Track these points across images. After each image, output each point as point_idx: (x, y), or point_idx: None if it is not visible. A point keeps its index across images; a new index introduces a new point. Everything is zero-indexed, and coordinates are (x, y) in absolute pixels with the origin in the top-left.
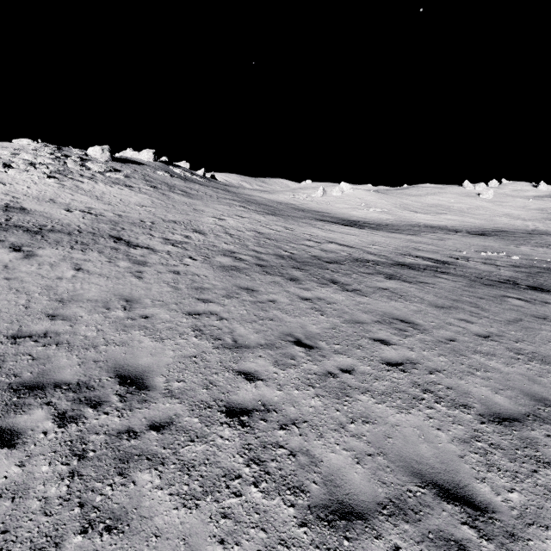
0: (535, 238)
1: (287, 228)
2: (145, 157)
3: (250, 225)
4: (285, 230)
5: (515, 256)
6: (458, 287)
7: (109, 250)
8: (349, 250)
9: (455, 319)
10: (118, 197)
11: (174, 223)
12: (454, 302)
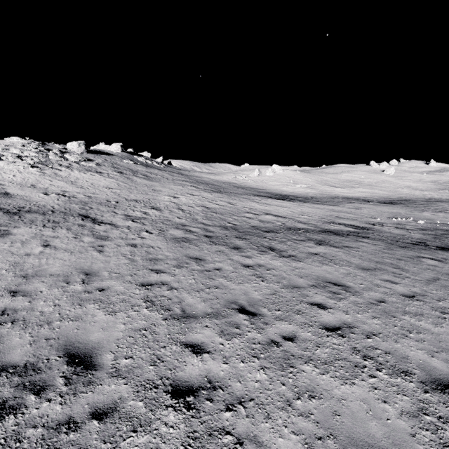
0: (433, 204)
1: (230, 203)
2: (114, 149)
3: (199, 202)
4: (228, 204)
5: (421, 221)
6: (378, 250)
7: (77, 227)
8: (282, 220)
9: (381, 280)
10: (89, 181)
11: (135, 202)
12: (377, 264)
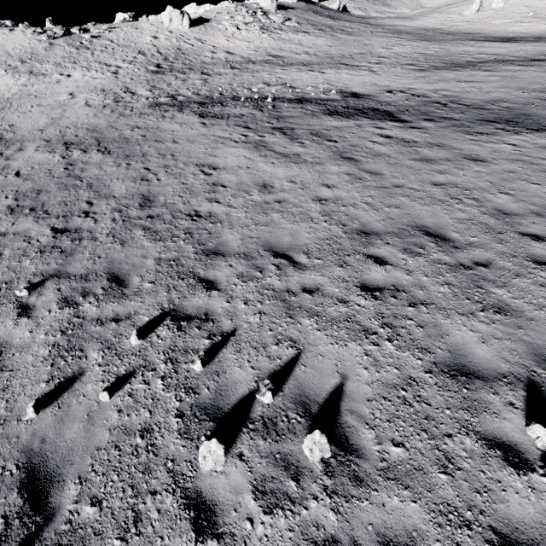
0: None
1: (443, 49)
2: None
3: (413, 50)
4: (442, 50)
5: None
6: None
7: (349, 68)
8: (495, 56)
9: None
10: (309, 42)
11: (362, 54)
12: None
